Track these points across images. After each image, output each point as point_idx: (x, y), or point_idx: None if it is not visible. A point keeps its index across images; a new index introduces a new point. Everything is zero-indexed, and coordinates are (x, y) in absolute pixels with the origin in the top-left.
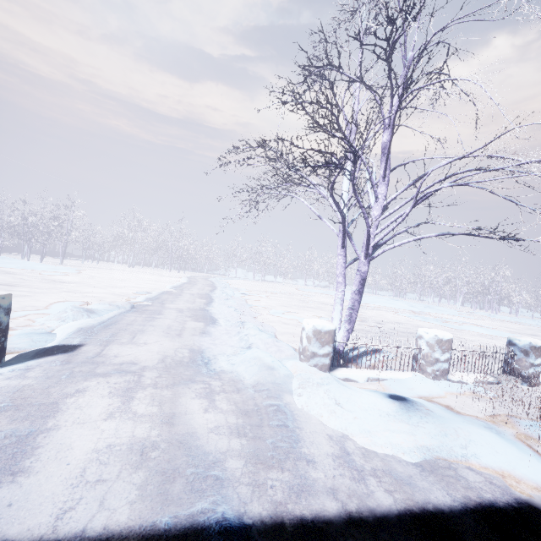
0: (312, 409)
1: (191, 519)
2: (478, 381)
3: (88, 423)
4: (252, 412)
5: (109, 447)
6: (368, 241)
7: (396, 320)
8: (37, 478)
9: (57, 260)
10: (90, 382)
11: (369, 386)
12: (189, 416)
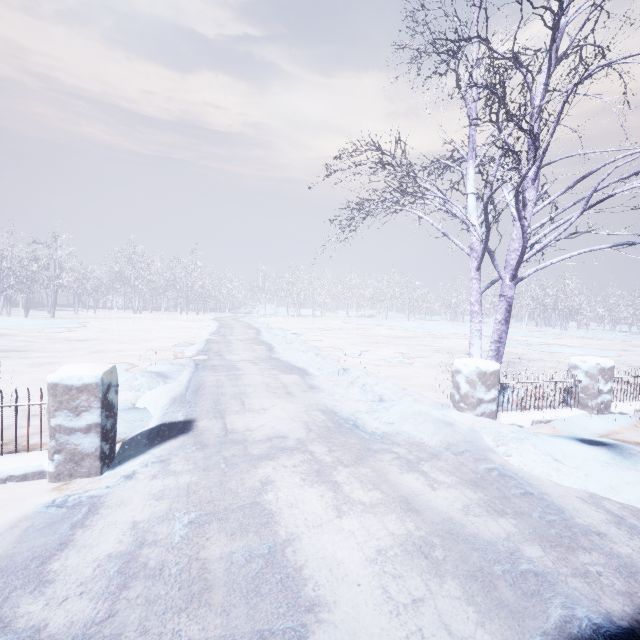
0: (533, 468)
1: (564, 633)
2: (637, 410)
3: (325, 525)
4: (480, 481)
5: (381, 553)
6: (522, 259)
7: None
8: (343, 611)
9: (43, 313)
10: (263, 469)
11: (537, 430)
12: (423, 497)
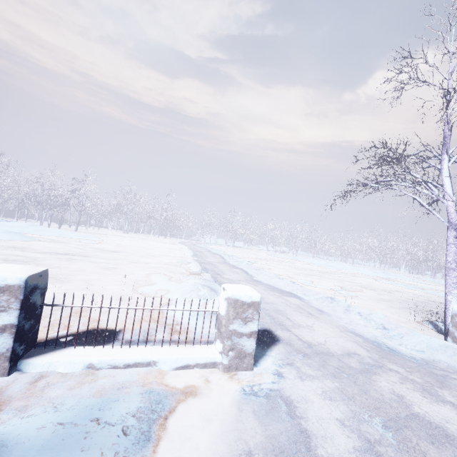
0: None
1: None
2: None
3: None
4: None
5: None
6: None
7: (389, 288)
8: None
9: (65, 226)
10: (380, 382)
11: None
12: None
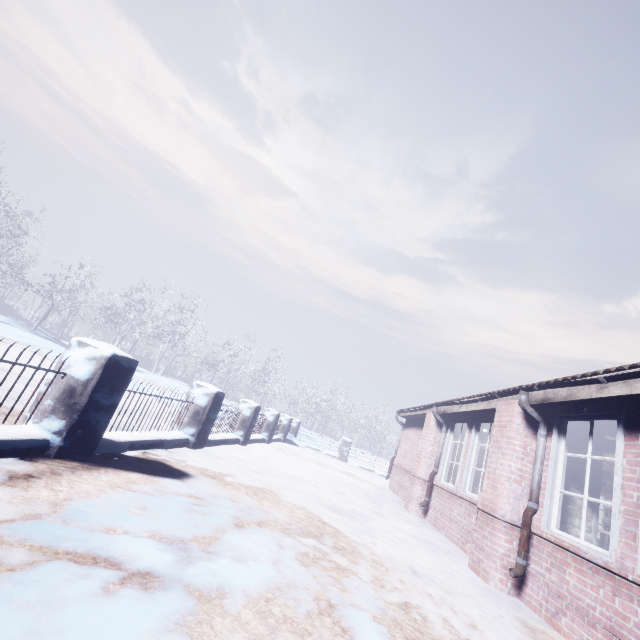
0: None
1: None
2: None
3: None
4: None
5: None
6: None
7: None
8: None
9: None
10: None
11: None
12: None
